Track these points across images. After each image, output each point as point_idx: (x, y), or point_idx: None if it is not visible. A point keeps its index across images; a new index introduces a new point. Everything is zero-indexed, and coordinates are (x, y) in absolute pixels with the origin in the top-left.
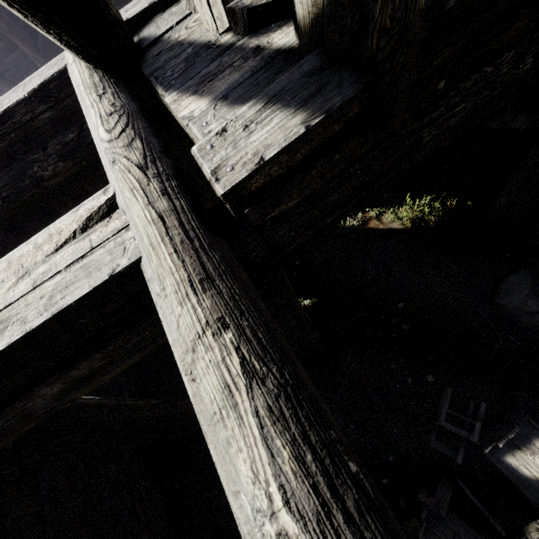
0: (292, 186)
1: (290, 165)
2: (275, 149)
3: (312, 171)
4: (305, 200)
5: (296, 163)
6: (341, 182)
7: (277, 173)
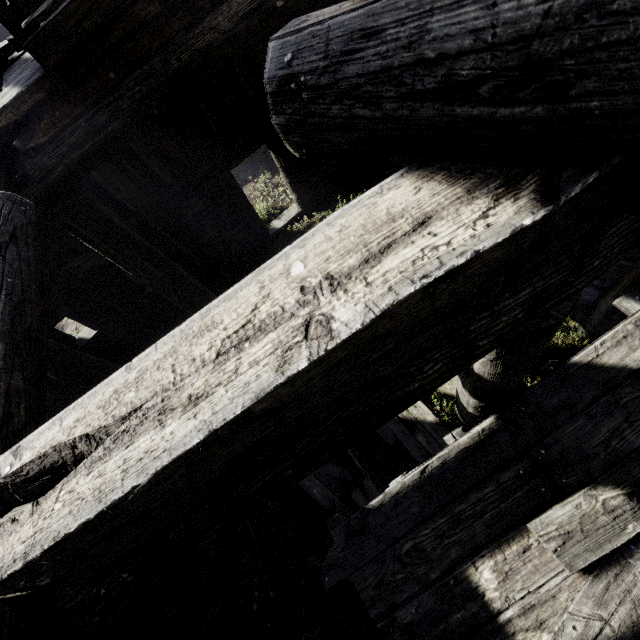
0: (36, 129)
1: (21, 114)
2: (4, 105)
3: (43, 120)
4: (53, 140)
5: (25, 114)
6: (73, 130)
7: (14, 118)
